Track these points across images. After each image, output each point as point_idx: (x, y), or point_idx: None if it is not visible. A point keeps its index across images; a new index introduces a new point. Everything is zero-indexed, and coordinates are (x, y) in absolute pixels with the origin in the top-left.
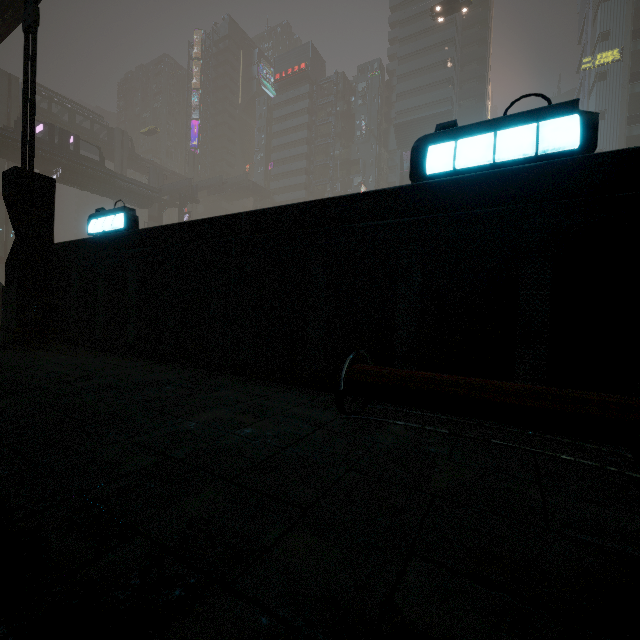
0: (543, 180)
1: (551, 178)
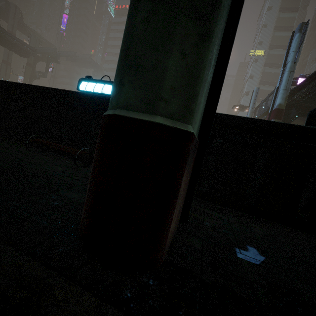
0: (103, 100)
1: (104, 100)
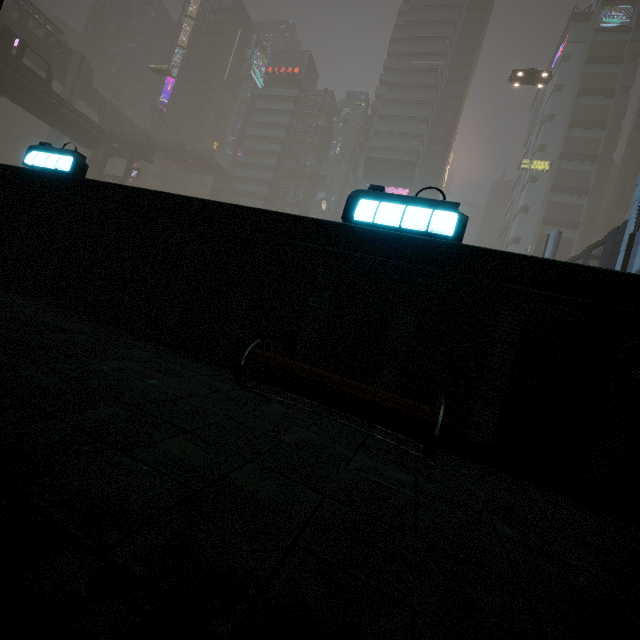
0: (427, 251)
1: (432, 251)
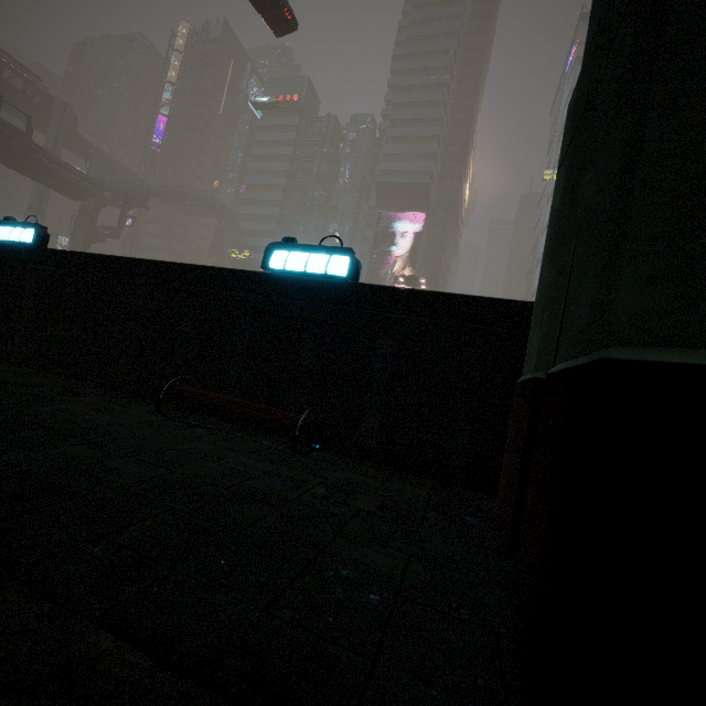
0: (328, 290)
1: (332, 290)
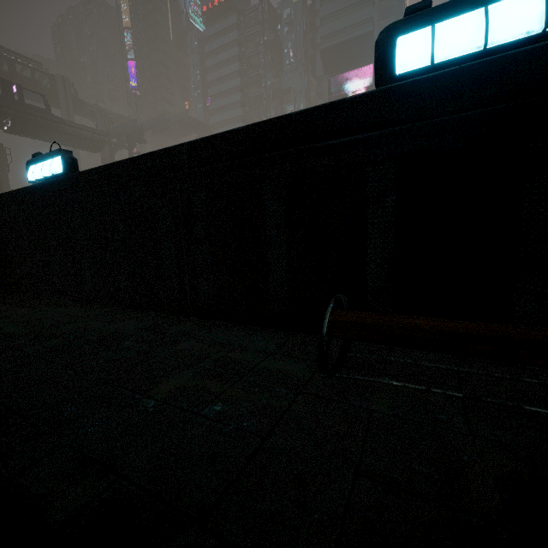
0: None
1: None
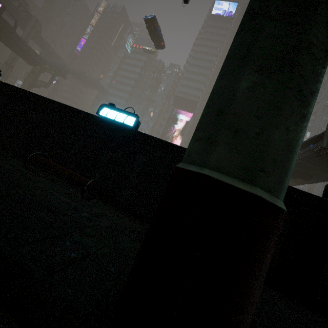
0: (123, 130)
1: (124, 131)
